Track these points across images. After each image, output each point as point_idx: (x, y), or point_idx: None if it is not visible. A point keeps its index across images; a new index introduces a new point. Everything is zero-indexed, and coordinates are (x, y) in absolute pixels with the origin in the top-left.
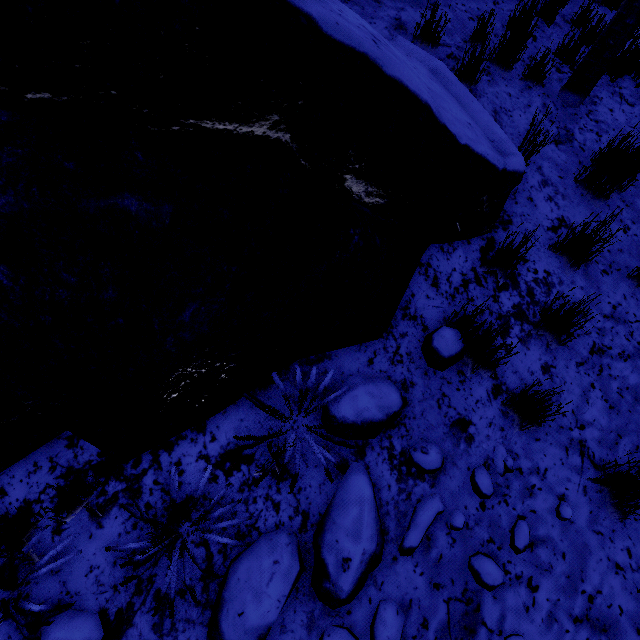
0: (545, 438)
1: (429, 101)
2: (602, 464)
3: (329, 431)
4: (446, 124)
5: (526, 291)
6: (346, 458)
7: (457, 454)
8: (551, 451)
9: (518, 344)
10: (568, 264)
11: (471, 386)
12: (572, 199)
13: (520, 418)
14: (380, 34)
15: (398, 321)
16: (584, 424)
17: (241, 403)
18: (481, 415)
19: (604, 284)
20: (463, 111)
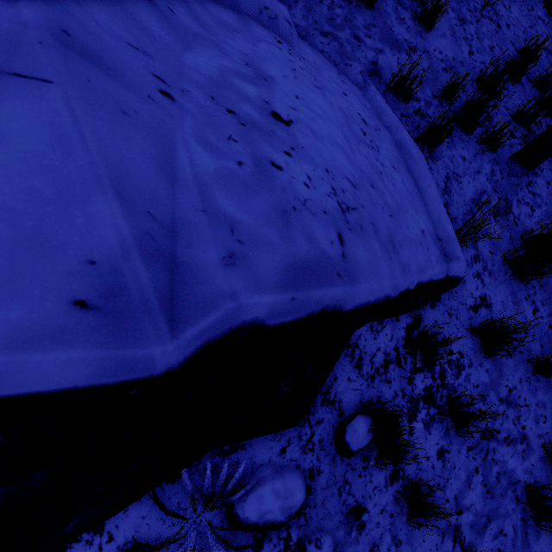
0: (427, 524)
1: (389, 290)
2: (470, 548)
3: (231, 526)
4: (401, 289)
5: (439, 373)
6: (243, 551)
7: (347, 542)
8: (430, 537)
9: (422, 428)
10: (480, 345)
11: (372, 472)
12: (497, 277)
13: (410, 509)
14: (353, 110)
15: (317, 407)
16: (462, 509)
17: (145, 499)
18: (376, 502)
19: (506, 367)
20: (419, 204)
